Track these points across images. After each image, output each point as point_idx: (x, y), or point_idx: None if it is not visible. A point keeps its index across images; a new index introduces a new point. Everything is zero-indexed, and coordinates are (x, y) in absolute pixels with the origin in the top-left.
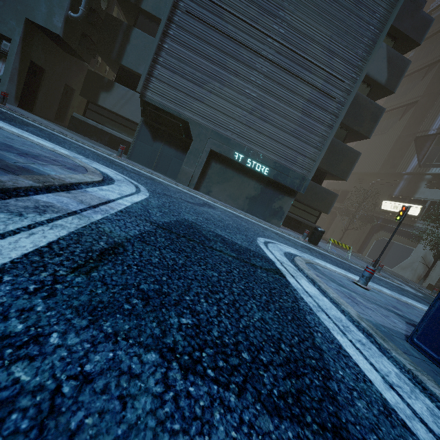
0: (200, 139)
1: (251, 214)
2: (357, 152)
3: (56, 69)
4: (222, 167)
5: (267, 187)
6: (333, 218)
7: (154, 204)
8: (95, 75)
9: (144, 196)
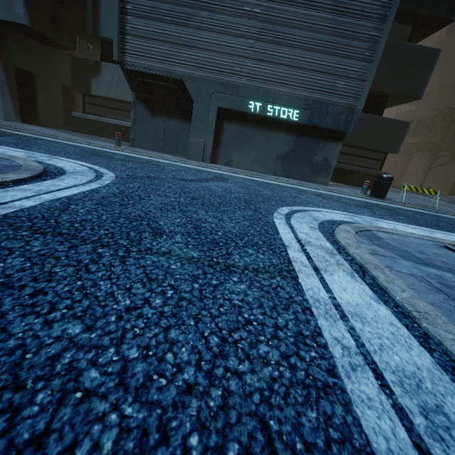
0: (202, 98)
1: (287, 177)
2: (434, 50)
3: (45, 70)
4: (238, 126)
5: (302, 137)
6: (409, 158)
7: (100, 194)
8: (79, 60)
9: (92, 187)
